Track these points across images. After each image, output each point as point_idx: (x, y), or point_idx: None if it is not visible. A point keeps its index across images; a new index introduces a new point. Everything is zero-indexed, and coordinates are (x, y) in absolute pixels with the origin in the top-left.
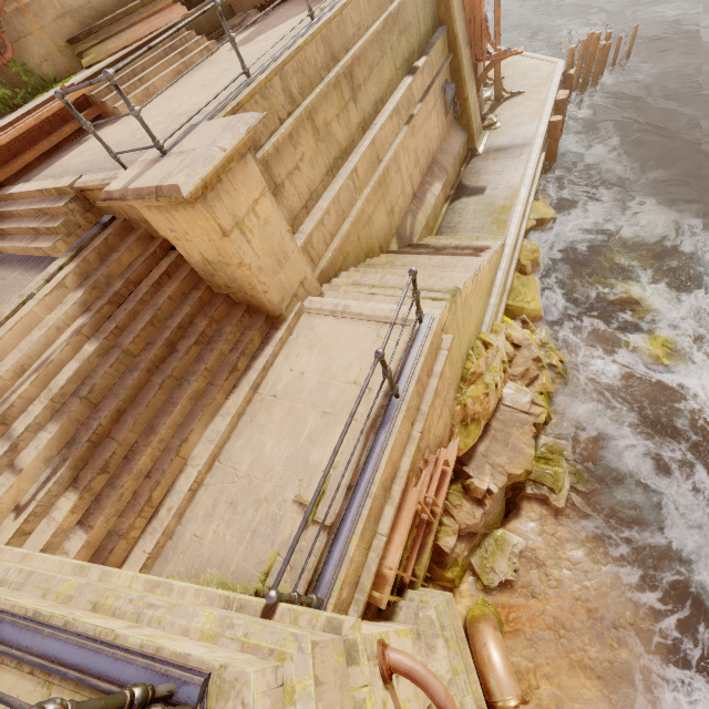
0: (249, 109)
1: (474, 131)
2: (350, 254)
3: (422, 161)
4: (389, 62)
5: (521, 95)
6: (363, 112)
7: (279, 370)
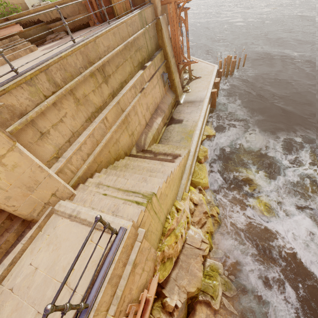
0: (16, 92)
1: (178, 93)
2: (103, 161)
3: (151, 108)
4: (129, 64)
5: (200, 78)
6: (113, 88)
7: (23, 263)
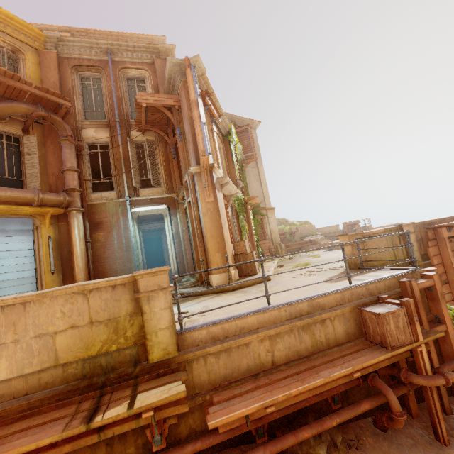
0: None
1: None
2: None
3: None
4: None
5: None
6: None
7: None
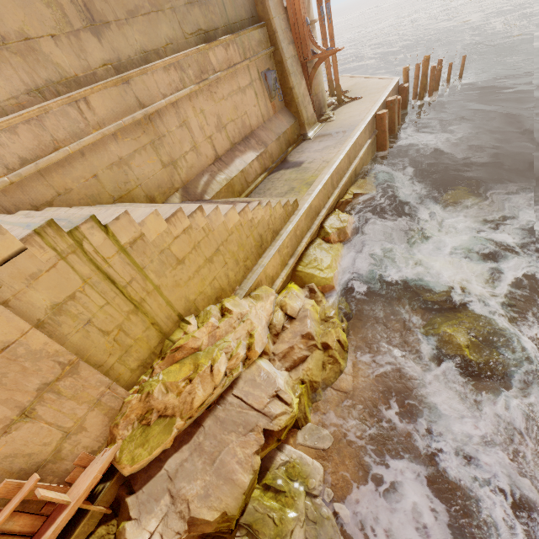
0: None
1: (304, 118)
2: (75, 191)
3: (232, 129)
4: (170, 21)
5: (358, 100)
6: (117, 52)
7: None
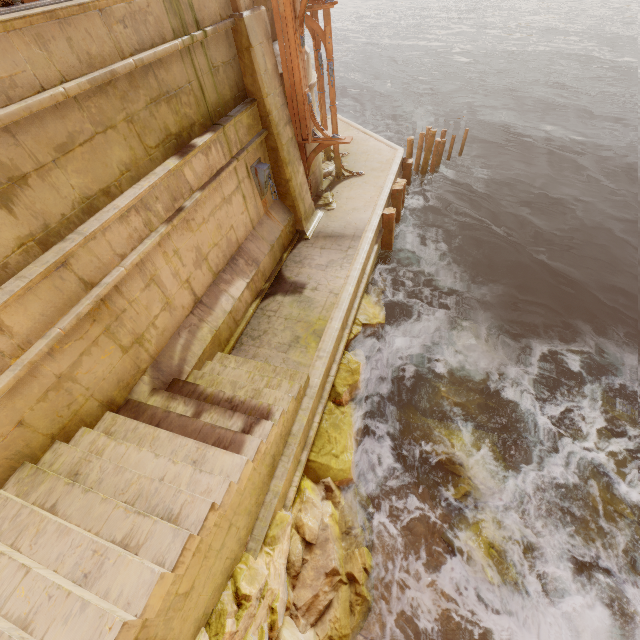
0: None
1: (302, 213)
2: None
3: (215, 256)
4: (125, 138)
5: (360, 177)
6: (42, 216)
7: None
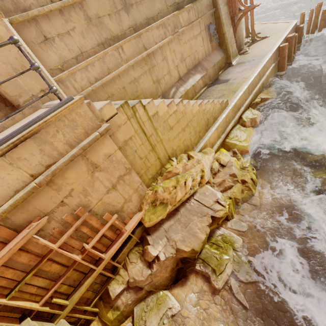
0: None
1: (230, 52)
2: (115, 95)
3: (188, 61)
4: None
5: (266, 38)
6: (135, 20)
7: None
